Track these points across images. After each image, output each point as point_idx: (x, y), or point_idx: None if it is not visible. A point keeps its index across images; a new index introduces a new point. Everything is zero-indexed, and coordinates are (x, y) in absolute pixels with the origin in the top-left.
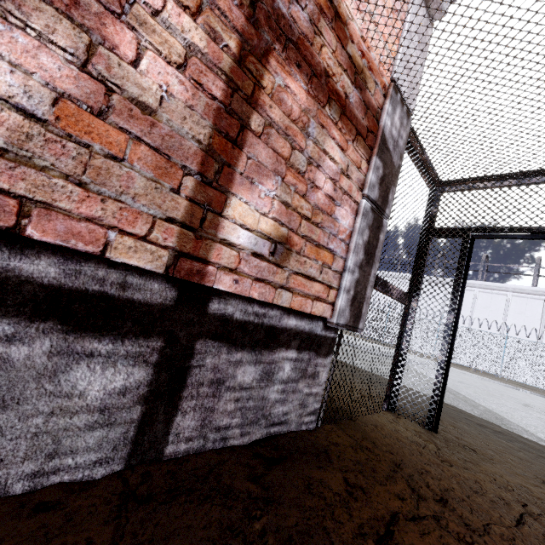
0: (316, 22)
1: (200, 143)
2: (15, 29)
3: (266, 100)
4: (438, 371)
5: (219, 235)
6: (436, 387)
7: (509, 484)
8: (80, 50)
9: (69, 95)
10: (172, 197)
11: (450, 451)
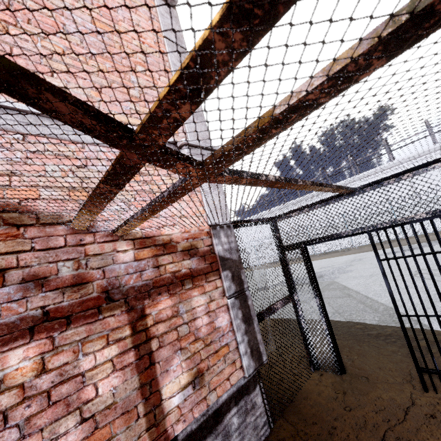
0: (157, 263)
1: (136, 387)
2: (56, 440)
3: (154, 329)
4: (327, 336)
5: (165, 411)
6: (331, 346)
7: (384, 402)
8: (78, 417)
9: (83, 438)
10: (137, 423)
11: (351, 391)
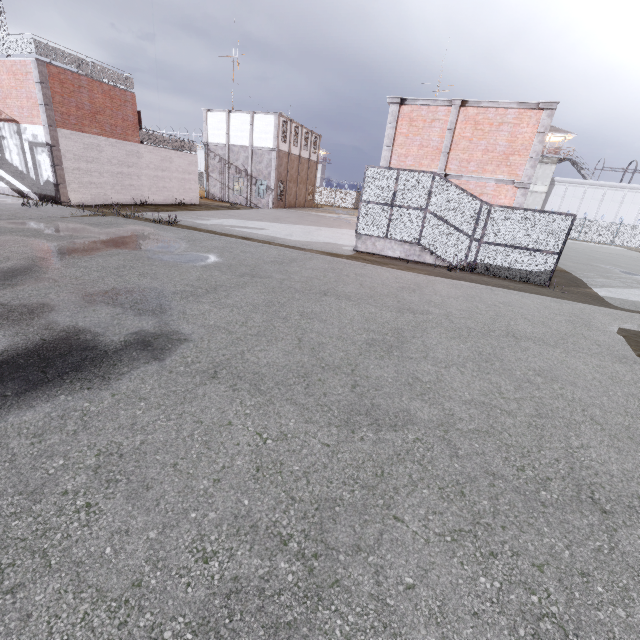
0: None
1: None
2: None
3: None
4: None
5: None
6: None
7: None
8: None
9: None
10: None
11: None
